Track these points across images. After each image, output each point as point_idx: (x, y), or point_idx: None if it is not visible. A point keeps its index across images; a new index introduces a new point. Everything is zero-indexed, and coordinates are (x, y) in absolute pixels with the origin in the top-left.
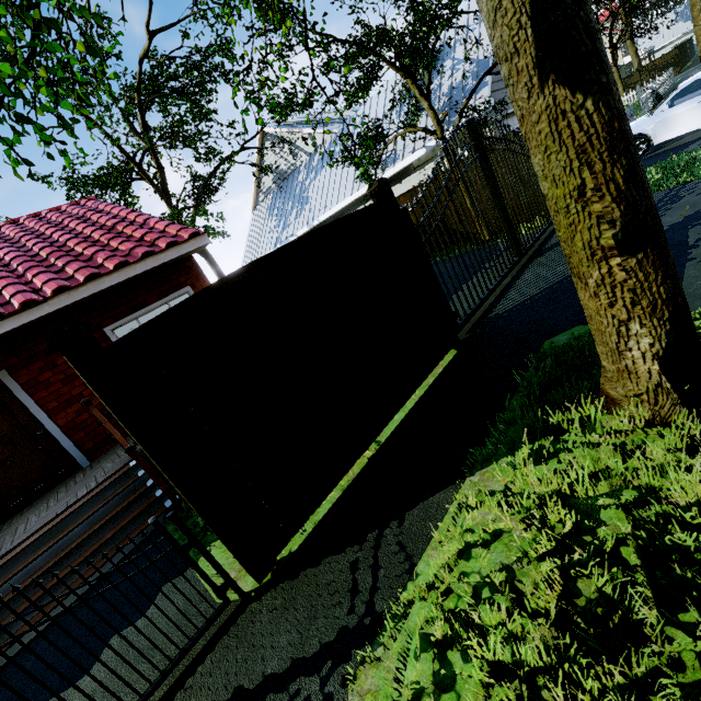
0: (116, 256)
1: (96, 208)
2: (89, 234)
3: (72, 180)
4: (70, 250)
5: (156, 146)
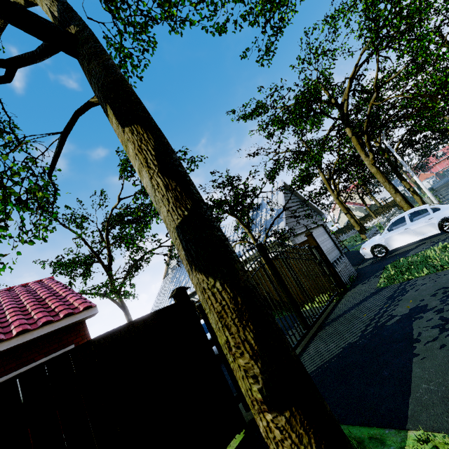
0: (25, 324)
1: (47, 285)
2: (25, 305)
3: (57, 263)
4: (4, 317)
5: (110, 246)
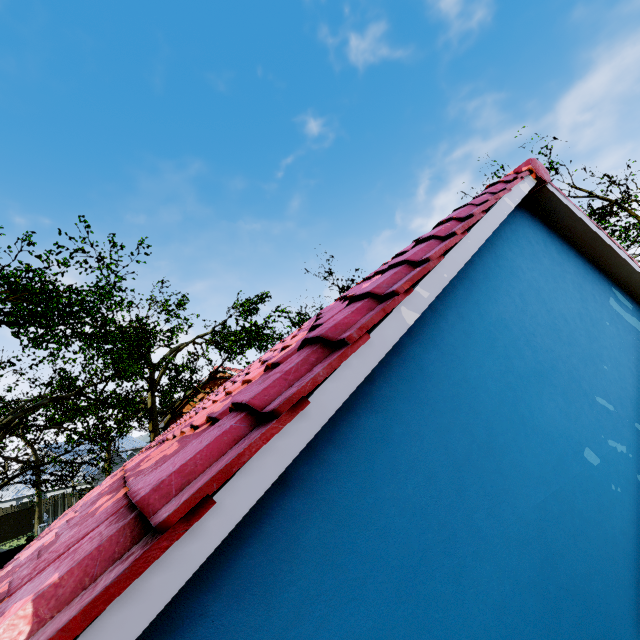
0: None
1: None
2: None
3: None
4: None
5: None
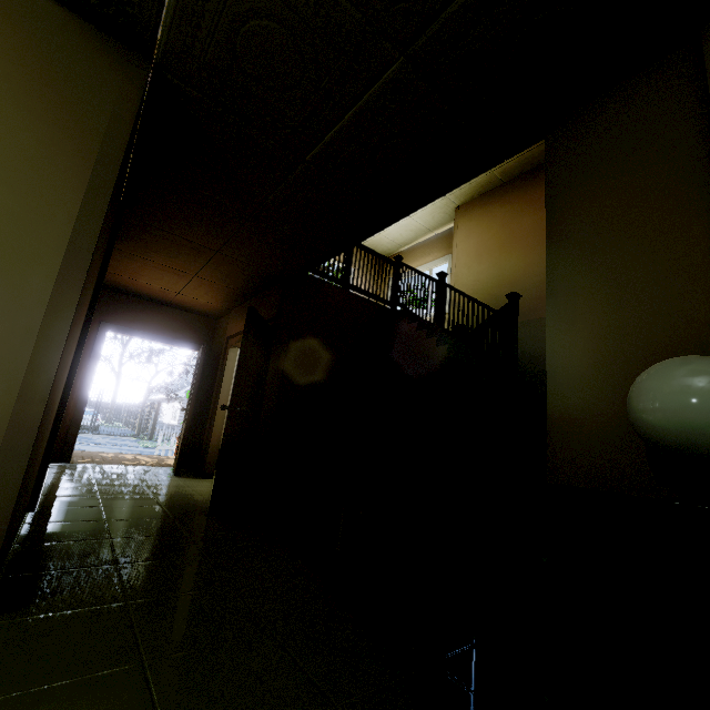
0: None
1: None
2: None
3: None
4: None
5: None
